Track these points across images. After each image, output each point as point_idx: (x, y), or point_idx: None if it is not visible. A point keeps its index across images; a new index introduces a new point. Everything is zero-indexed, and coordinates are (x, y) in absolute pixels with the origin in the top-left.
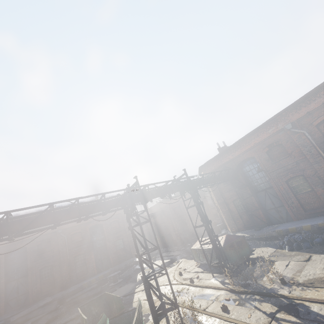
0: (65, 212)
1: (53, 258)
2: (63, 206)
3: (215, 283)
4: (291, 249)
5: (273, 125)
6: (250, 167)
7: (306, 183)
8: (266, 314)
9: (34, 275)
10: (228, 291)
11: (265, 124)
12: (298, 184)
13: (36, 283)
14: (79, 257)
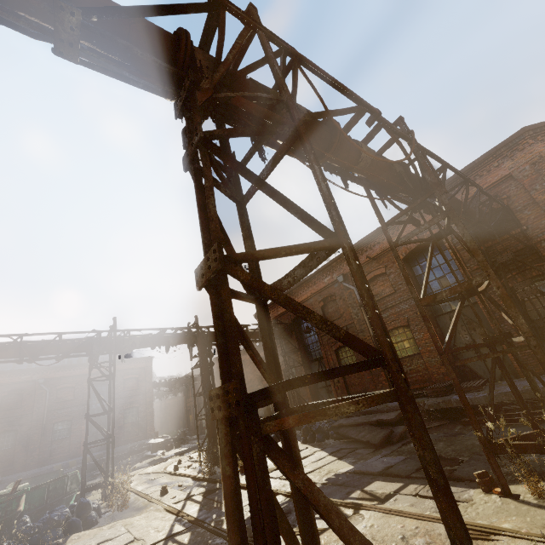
0: (1, 349)
1: (21, 421)
2: (6, 342)
3: (194, 472)
4: (304, 441)
5: (329, 273)
6: (308, 325)
7: (354, 356)
8: (187, 496)
9: None
10: (191, 479)
11: (321, 270)
12: (347, 356)
13: None
14: (61, 425)
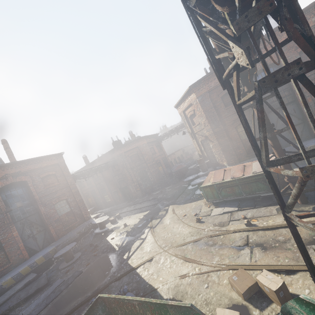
0: None
1: None
2: None
3: None
4: None
5: None
6: None
7: None
8: None
9: None
10: None
11: (311, 7)
12: None
13: None
14: None
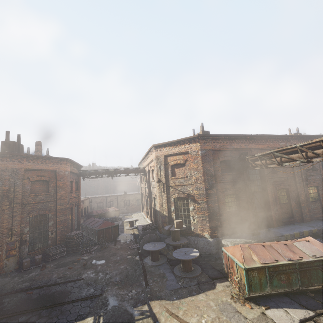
0: None
1: None
2: None
3: None
4: None
5: (284, 141)
6: None
7: (285, 196)
8: None
9: None
10: None
11: (281, 136)
12: (281, 195)
13: None
14: None
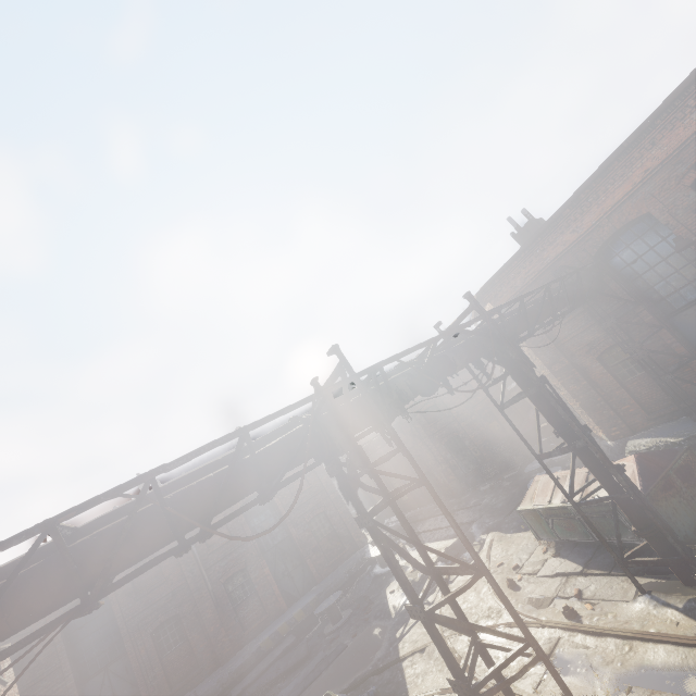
0: (114, 541)
1: (176, 599)
2: (113, 512)
3: (666, 618)
4: None
5: None
6: (635, 251)
7: None
8: None
9: (142, 650)
10: None
11: (675, 98)
12: None
13: (151, 666)
14: (235, 581)
